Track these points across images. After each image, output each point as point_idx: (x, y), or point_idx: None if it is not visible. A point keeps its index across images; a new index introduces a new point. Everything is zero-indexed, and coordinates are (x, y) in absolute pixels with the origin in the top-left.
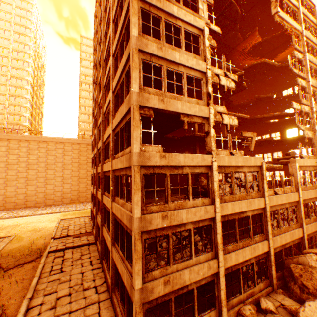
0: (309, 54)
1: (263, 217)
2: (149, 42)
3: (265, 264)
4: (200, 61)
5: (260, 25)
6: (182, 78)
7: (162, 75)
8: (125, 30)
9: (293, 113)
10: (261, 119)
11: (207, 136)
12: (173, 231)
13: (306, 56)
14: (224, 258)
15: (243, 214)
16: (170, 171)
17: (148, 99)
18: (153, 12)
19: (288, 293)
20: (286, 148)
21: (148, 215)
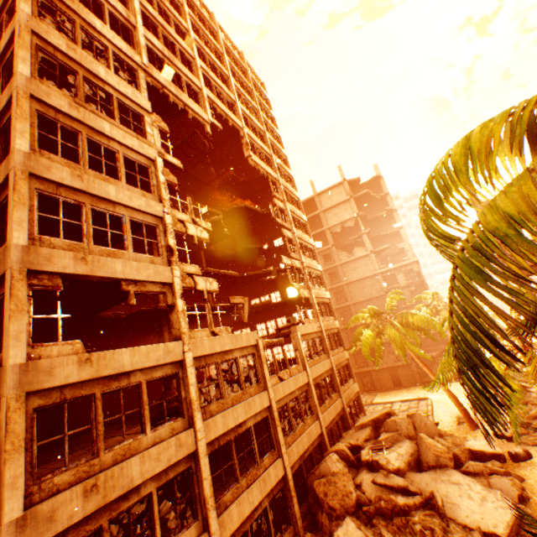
0: (290, 203)
1: (270, 421)
2: (56, 165)
3: (285, 499)
4: (153, 201)
5: (237, 162)
6: (123, 222)
7: (84, 216)
8: (0, 132)
9: (286, 269)
10: (255, 276)
11: (173, 311)
12: (113, 514)
13: (287, 206)
14: (220, 522)
15: (242, 427)
16: (103, 387)
17: (52, 258)
18: (64, 122)
19: (318, 533)
20: (289, 311)
21: (47, 501)
